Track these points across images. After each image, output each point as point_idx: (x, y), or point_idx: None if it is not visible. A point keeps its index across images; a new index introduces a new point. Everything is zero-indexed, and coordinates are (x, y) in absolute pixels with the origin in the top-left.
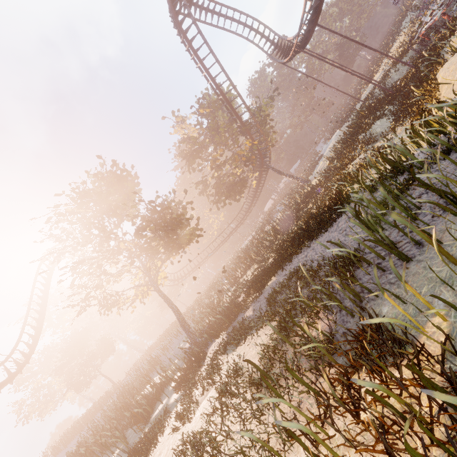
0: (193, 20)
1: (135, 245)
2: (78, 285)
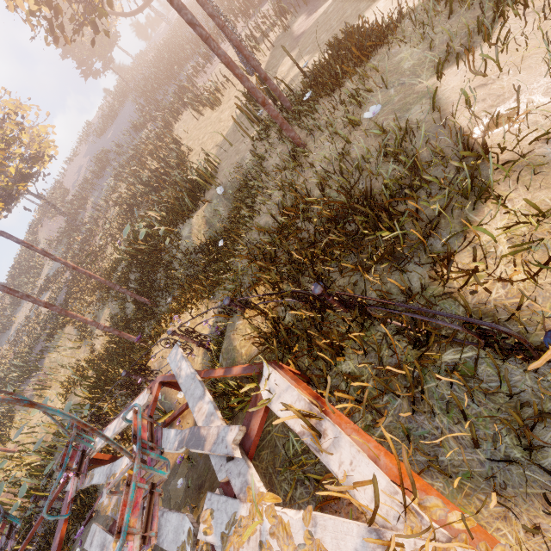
0: None
1: None
2: None
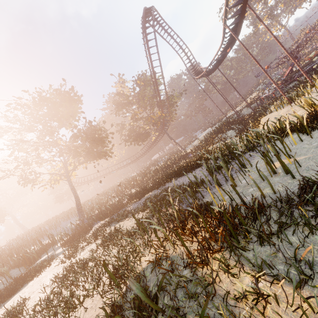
0: (154, 30)
1: (67, 145)
2: (15, 156)
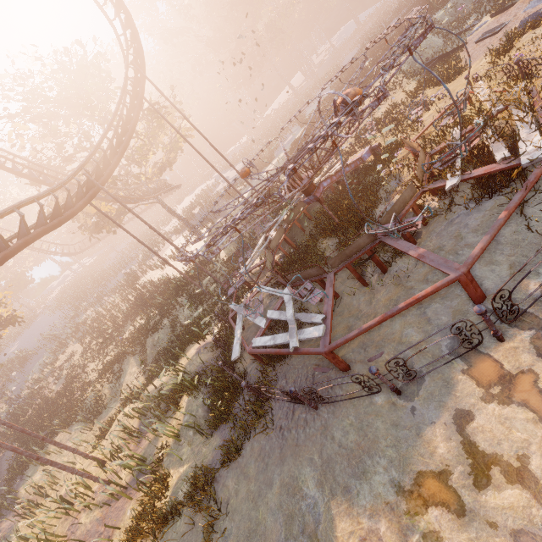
0: None
1: None
2: None
